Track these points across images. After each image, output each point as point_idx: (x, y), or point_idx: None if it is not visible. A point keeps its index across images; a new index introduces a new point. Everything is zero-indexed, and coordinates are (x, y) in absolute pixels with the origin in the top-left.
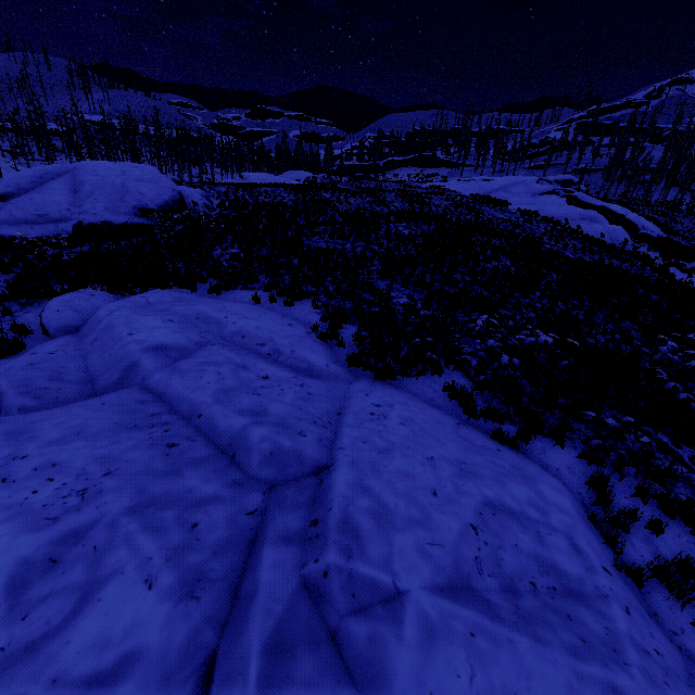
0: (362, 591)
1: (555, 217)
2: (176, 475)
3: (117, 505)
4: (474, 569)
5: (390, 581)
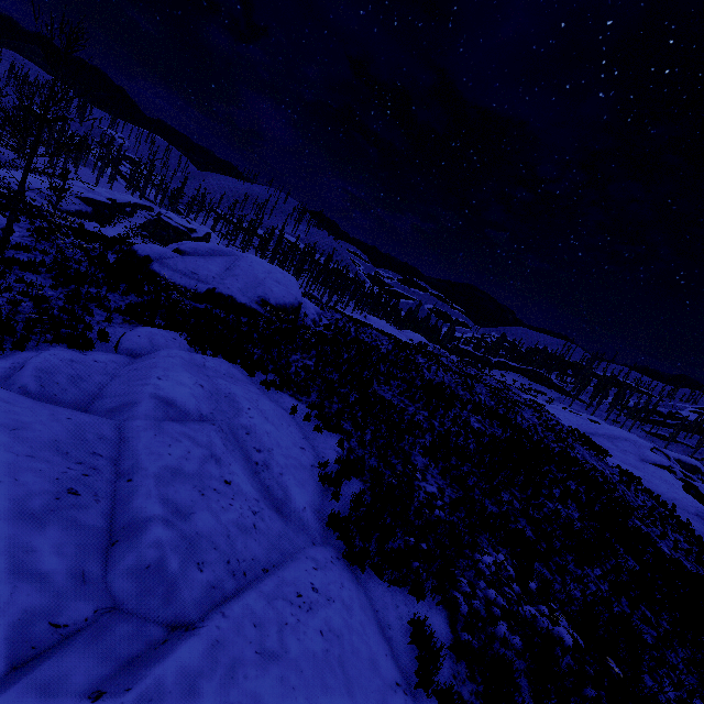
0: None
1: (662, 496)
2: (39, 524)
3: None
4: None
5: None
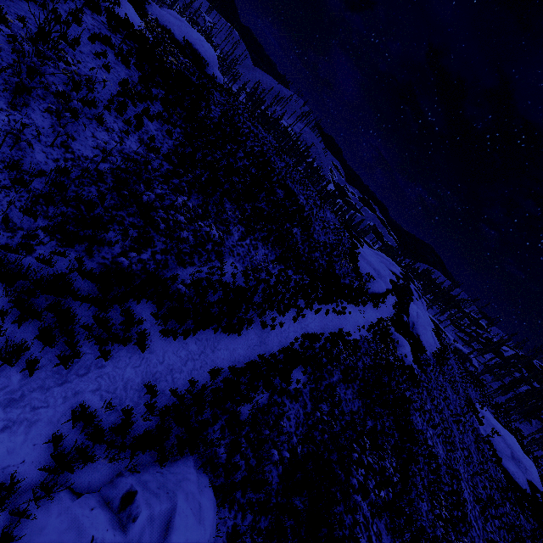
0: None
1: (363, 256)
2: None
3: None
4: None
5: None
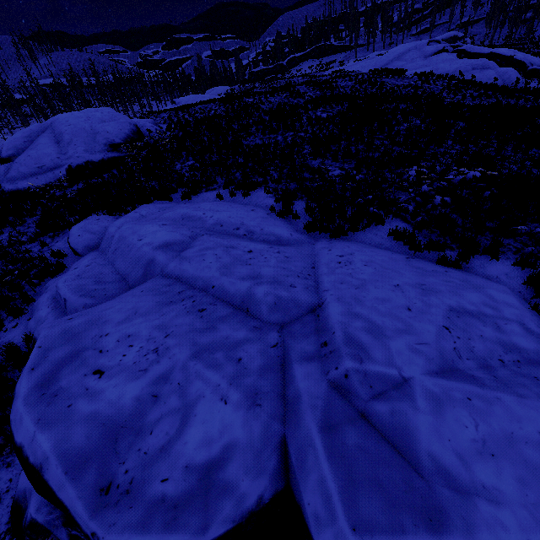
0: (376, 383)
1: (449, 73)
2: (213, 329)
3: (183, 355)
4: (455, 356)
5: (396, 373)
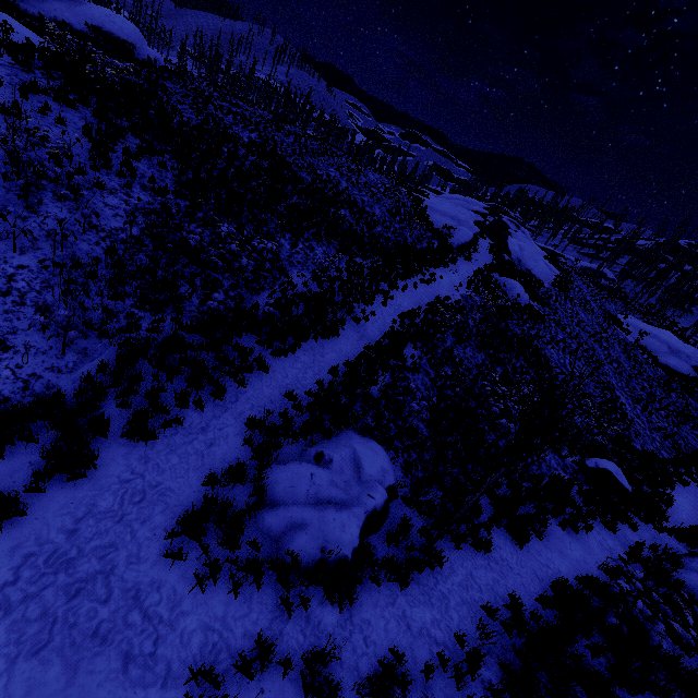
0: None
1: (432, 208)
2: None
3: None
4: None
5: None
